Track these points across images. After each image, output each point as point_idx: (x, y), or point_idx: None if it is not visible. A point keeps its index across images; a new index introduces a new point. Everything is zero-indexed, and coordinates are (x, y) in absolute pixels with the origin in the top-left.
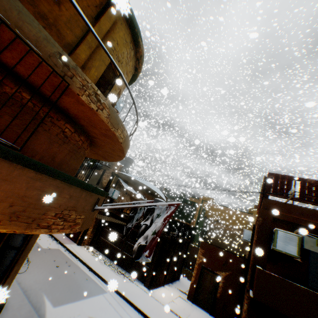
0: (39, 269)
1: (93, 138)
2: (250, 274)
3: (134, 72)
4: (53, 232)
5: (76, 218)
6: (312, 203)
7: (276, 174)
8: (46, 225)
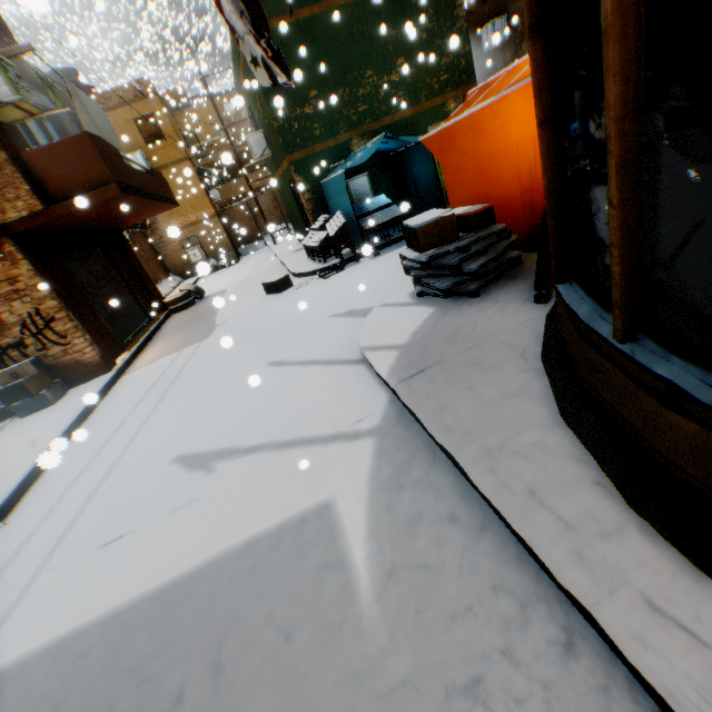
0: None
1: None
2: (27, 178)
3: None
4: None
5: None
6: None
7: None
8: None
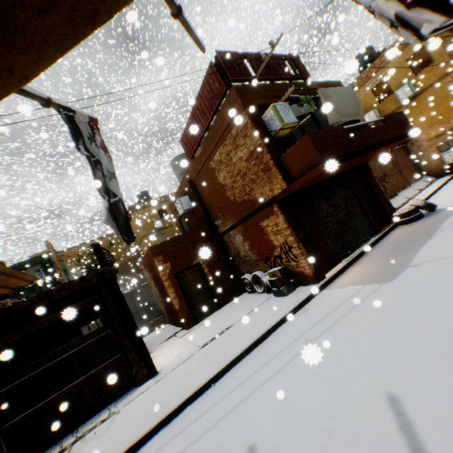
0: None
1: None
2: (280, 171)
3: None
4: None
5: None
6: (266, 78)
7: (224, 52)
8: None
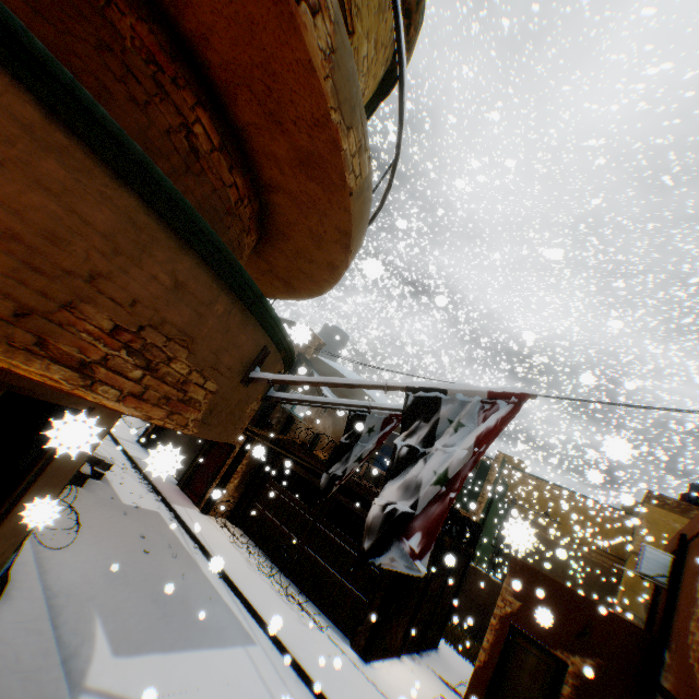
0: (101, 548)
1: (268, 196)
2: None
3: (390, 65)
4: (100, 396)
5: (190, 382)
6: None
7: None
8: (73, 357)
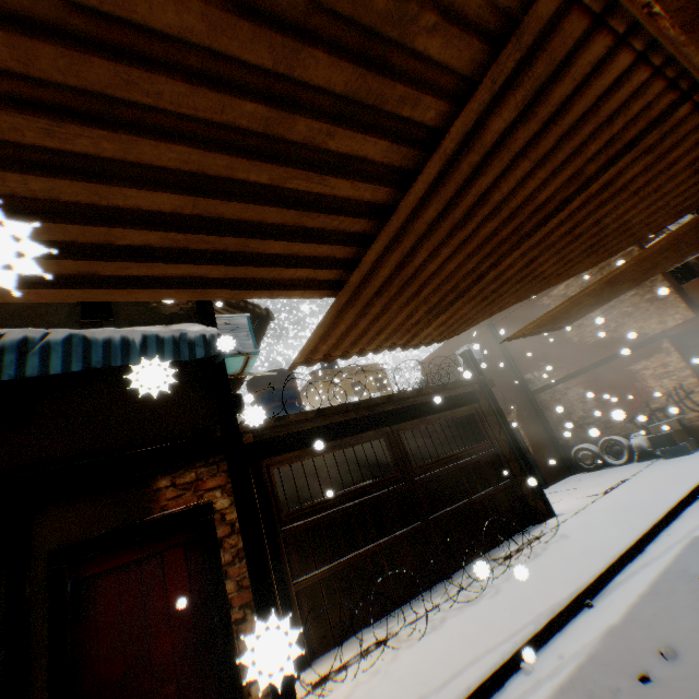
0: None
1: None
2: (681, 300)
3: None
4: None
5: None
6: None
7: None
8: None
